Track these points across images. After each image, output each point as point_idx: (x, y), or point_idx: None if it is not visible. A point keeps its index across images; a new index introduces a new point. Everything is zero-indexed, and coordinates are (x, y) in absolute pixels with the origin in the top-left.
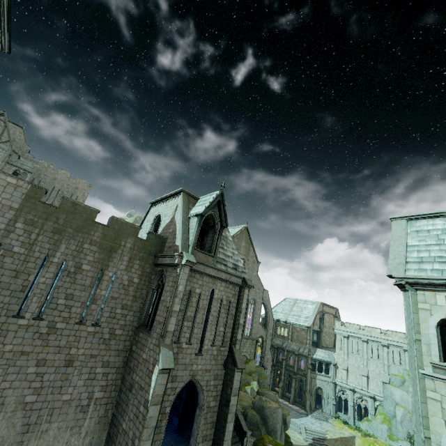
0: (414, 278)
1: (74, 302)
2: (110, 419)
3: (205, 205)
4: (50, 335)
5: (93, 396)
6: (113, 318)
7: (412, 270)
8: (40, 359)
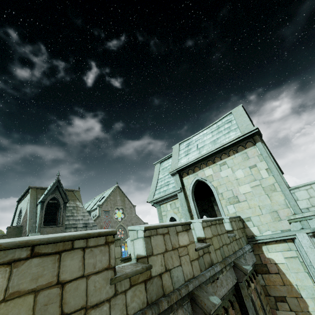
0: (155, 199)
1: None
2: None
3: (44, 194)
4: None
5: None
6: None
7: (156, 194)
8: None
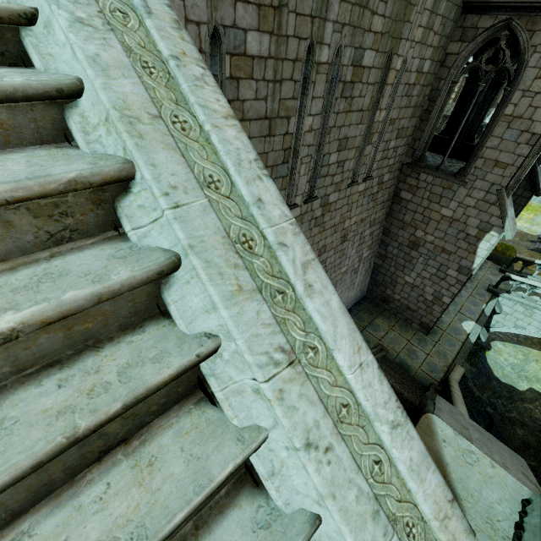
0: None
1: (346, 153)
2: (372, 268)
3: None
4: (324, 216)
5: (361, 258)
6: (384, 160)
7: None
8: (320, 249)
